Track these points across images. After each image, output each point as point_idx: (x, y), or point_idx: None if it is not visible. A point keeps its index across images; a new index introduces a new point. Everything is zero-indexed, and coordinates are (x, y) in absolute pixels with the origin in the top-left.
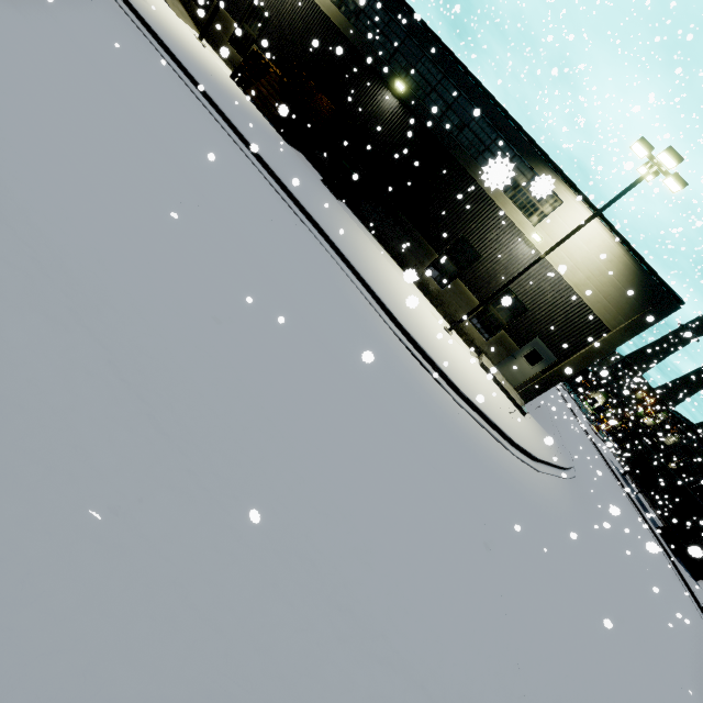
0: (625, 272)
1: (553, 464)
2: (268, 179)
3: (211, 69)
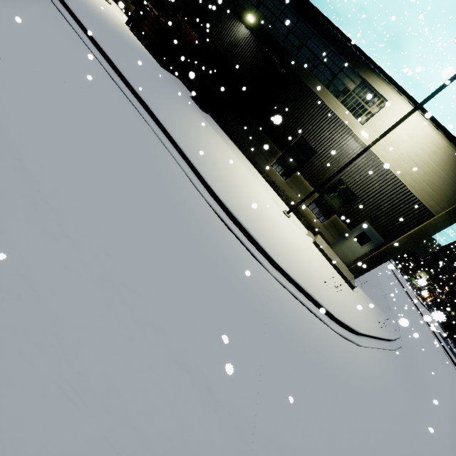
0: (448, 162)
1: (377, 337)
2: (105, 67)
3: (96, 5)
